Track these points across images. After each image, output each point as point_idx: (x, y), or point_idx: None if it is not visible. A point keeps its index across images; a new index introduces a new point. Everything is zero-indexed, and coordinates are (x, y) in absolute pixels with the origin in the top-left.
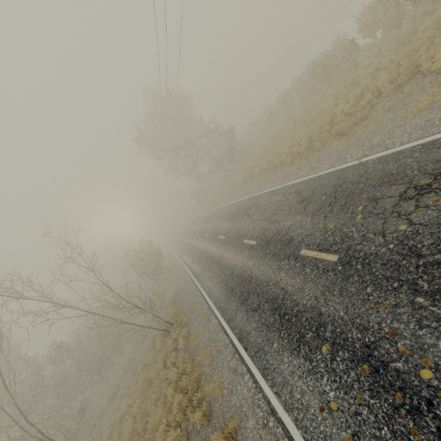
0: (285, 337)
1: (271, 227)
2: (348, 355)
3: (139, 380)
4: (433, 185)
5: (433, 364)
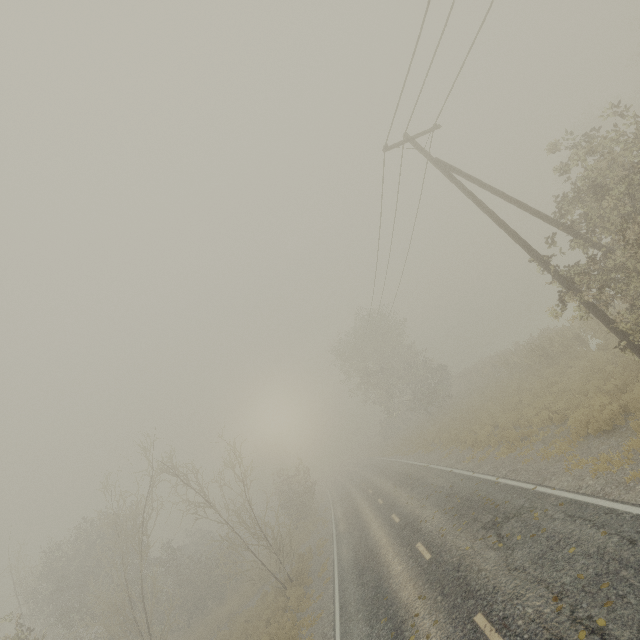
0: (369, 610)
1: (417, 510)
2: (391, 626)
3: (234, 634)
4: (498, 524)
5: (418, 633)
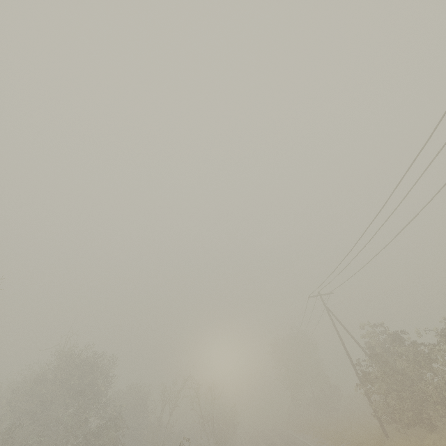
0: None
1: None
2: None
3: None
4: None
5: None
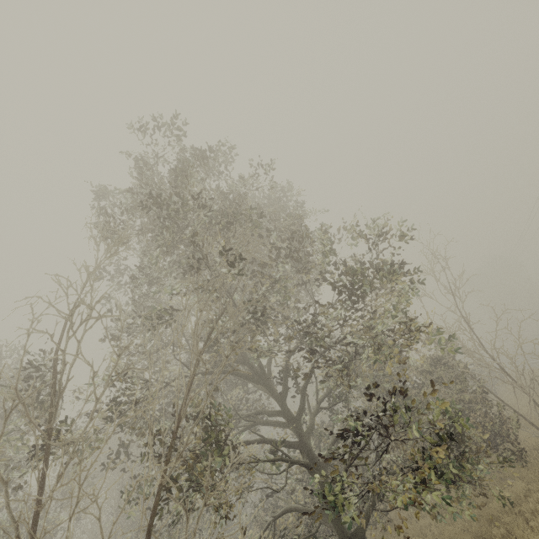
0: None
1: None
2: None
3: None
4: None
5: None
